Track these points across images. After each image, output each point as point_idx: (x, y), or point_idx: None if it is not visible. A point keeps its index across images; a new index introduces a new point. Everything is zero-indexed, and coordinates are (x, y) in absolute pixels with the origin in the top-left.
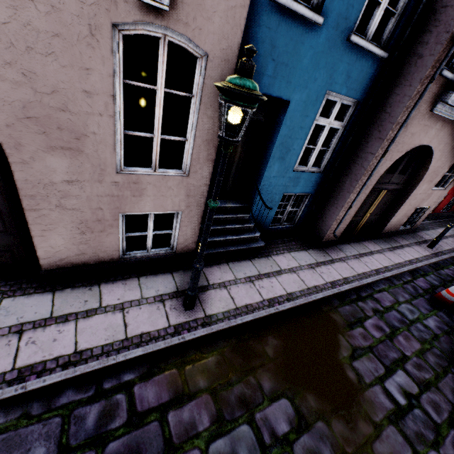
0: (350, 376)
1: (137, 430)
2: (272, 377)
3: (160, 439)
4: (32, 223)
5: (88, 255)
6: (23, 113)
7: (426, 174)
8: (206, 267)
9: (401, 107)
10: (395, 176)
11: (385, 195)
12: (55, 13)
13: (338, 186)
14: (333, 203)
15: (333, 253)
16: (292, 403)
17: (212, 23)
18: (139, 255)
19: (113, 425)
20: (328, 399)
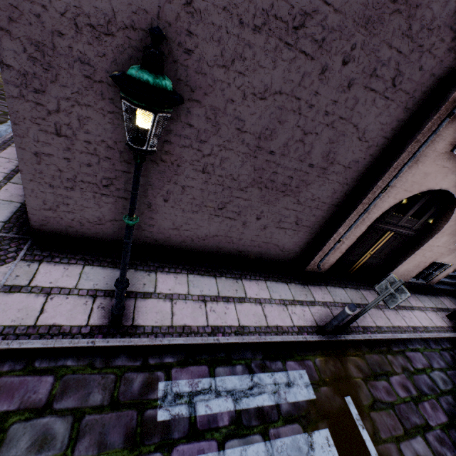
0: None
1: None
2: None
3: None
4: (407, 259)
5: (401, 276)
6: None
7: None
8: (438, 296)
9: None
10: None
11: None
12: None
13: None
14: None
15: None
16: None
17: None
18: (413, 280)
19: None
20: None
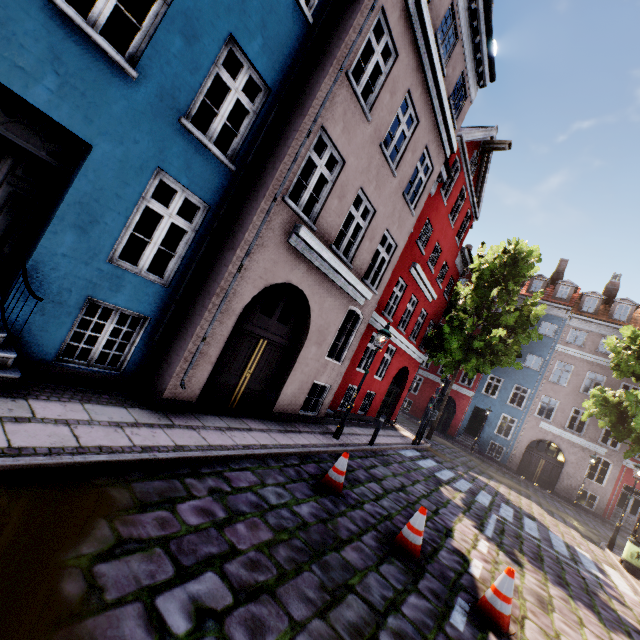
0: (68, 590)
1: None
2: None
3: None
4: None
5: None
6: None
7: (311, 331)
8: None
9: (251, 218)
10: (274, 322)
11: (268, 350)
12: None
13: (191, 309)
14: (182, 334)
15: (181, 419)
16: None
17: None
18: None
19: None
20: None
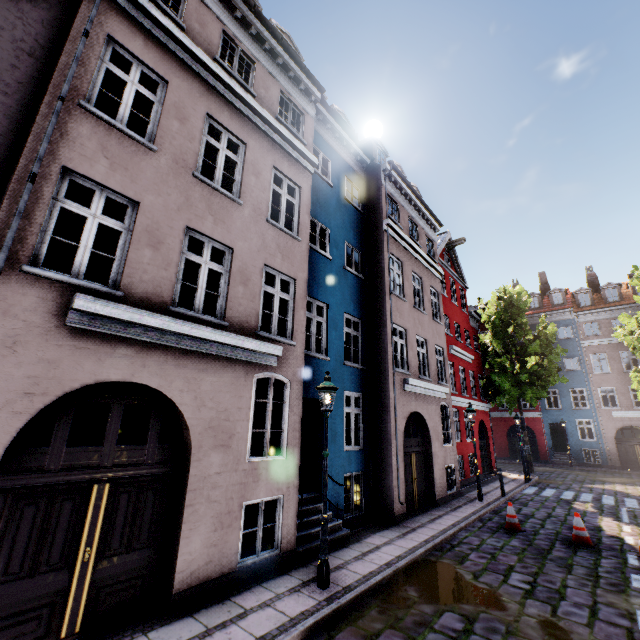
0: (482, 586)
1: None
2: (428, 605)
3: None
4: (185, 521)
5: (213, 564)
6: (209, 425)
7: (431, 433)
8: (313, 562)
9: (388, 390)
10: (412, 439)
11: (416, 458)
12: (234, 375)
13: (380, 455)
14: (383, 472)
15: (410, 524)
16: (454, 612)
17: (291, 367)
18: (251, 560)
19: None
20: (477, 602)
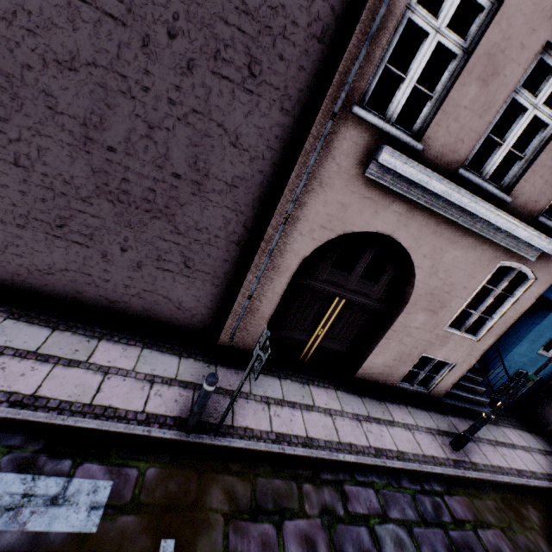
0: None
1: (462, 531)
2: (546, 543)
3: (481, 546)
4: (379, 346)
5: (383, 375)
6: (430, 291)
7: None
8: (449, 416)
9: None
10: None
11: None
12: (480, 255)
13: None
14: None
15: None
16: None
17: (548, 265)
18: (406, 386)
19: (444, 519)
20: None
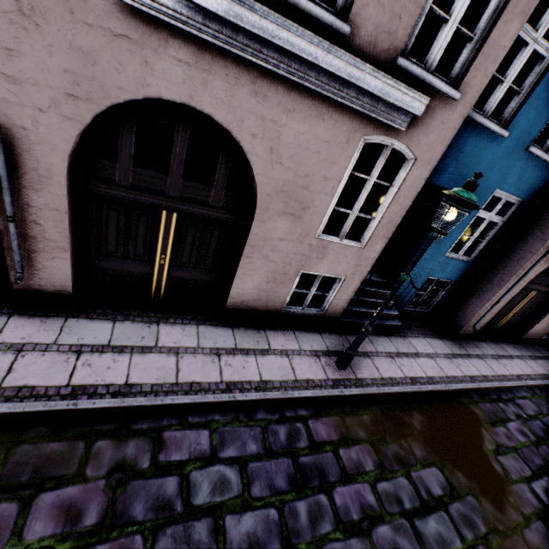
0: (496, 467)
1: (318, 454)
2: (421, 447)
3: (337, 466)
4: (241, 267)
5: (261, 302)
6: (281, 188)
7: None
8: (348, 335)
9: None
10: (548, 278)
11: (534, 296)
12: (332, 129)
13: (486, 278)
14: (477, 294)
15: (469, 348)
16: (443, 473)
17: (428, 138)
18: (295, 310)
19: (299, 445)
20: (475, 480)
